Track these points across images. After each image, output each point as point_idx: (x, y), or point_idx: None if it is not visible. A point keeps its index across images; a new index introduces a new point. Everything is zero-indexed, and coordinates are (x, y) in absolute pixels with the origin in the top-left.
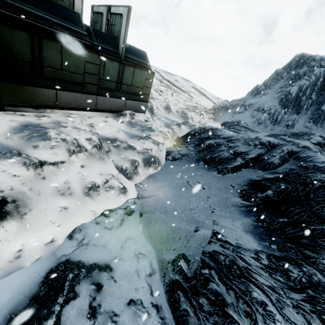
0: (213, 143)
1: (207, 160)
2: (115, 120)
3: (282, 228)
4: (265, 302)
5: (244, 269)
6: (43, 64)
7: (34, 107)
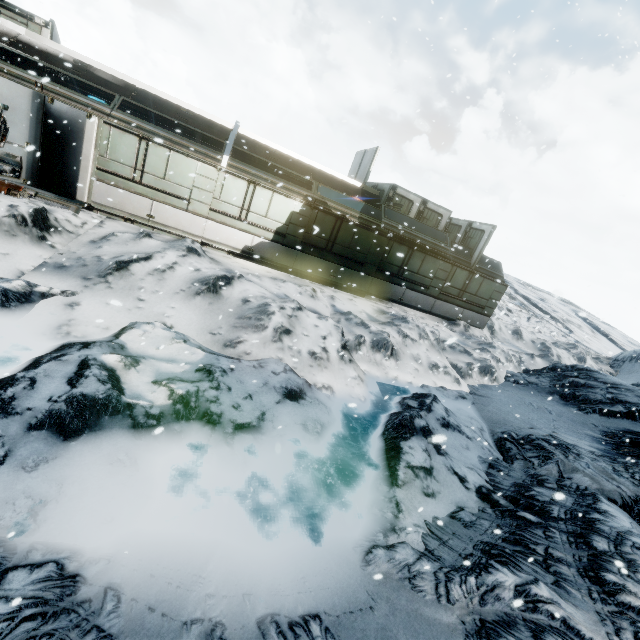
0: (582, 382)
1: (565, 395)
2: (446, 327)
3: (639, 456)
4: (580, 454)
5: (572, 449)
6: (406, 268)
7: (384, 299)
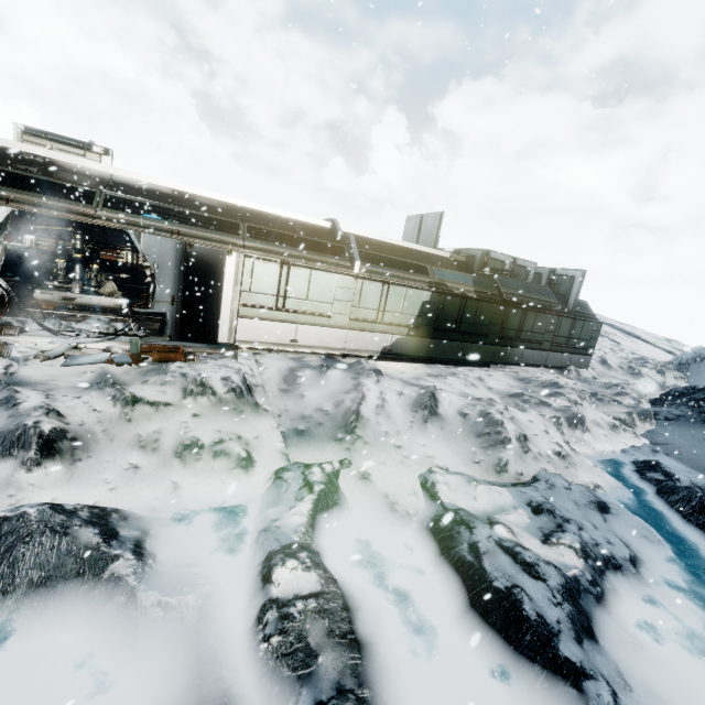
0: None
1: None
2: (562, 376)
3: None
4: None
5: None
6: (522, 330)
7: (506, 364)
